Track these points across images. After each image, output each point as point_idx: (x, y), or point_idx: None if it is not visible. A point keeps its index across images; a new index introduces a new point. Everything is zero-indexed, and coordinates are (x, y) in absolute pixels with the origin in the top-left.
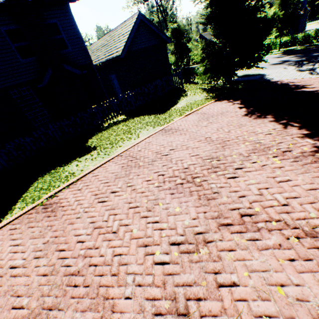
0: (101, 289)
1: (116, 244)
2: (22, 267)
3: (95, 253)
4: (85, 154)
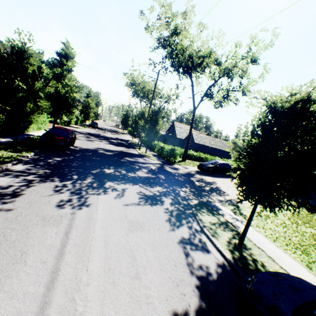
0: None
1: None
2: None
3: None
4: None
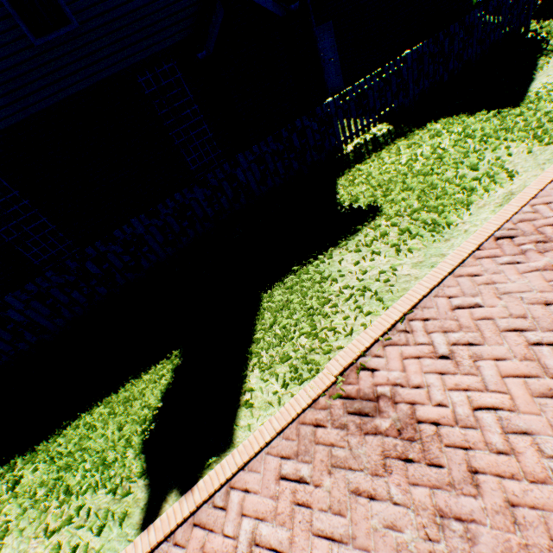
0: None
1: None
2: None
3: None
4: (355, 228)
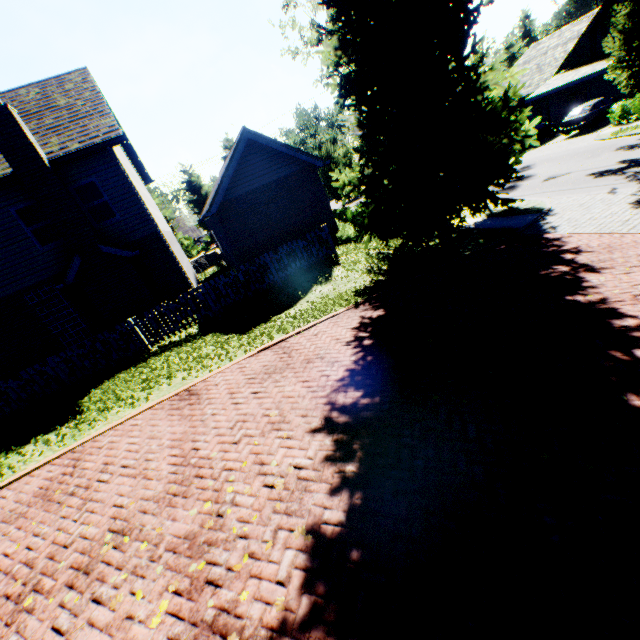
0: None
1: None
2: None
3: None
4: (60, 426)
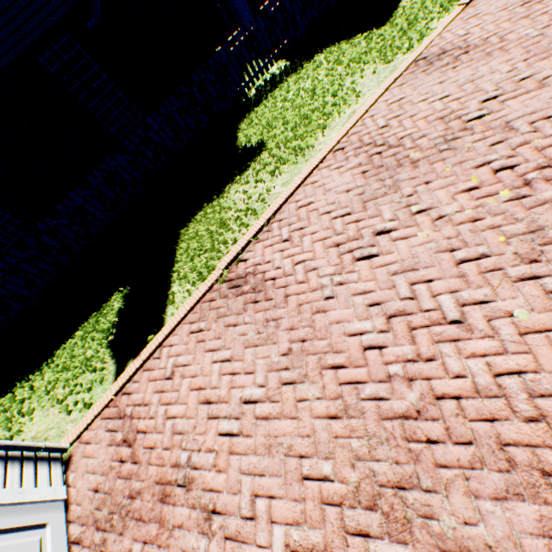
0: (518, 453)
1: (483, 350)
2: (268, 402)
3: (435, 372)
4: (247, 165)
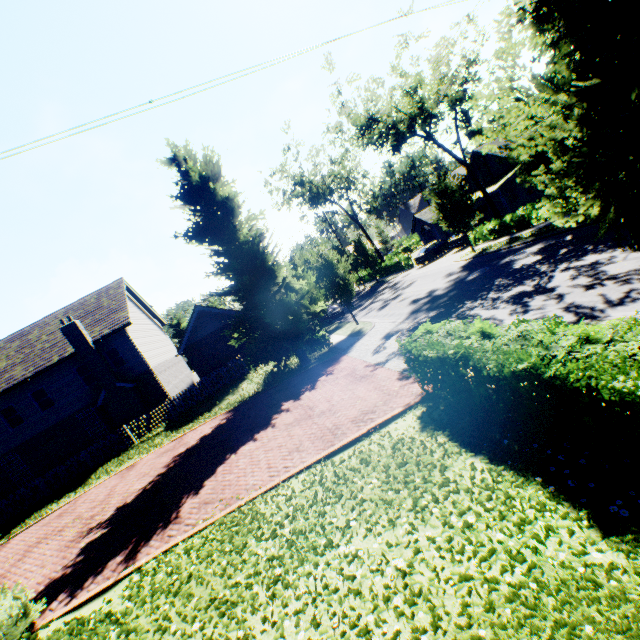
0: None
1: None
2: None
3: None
4: (78, 488)
